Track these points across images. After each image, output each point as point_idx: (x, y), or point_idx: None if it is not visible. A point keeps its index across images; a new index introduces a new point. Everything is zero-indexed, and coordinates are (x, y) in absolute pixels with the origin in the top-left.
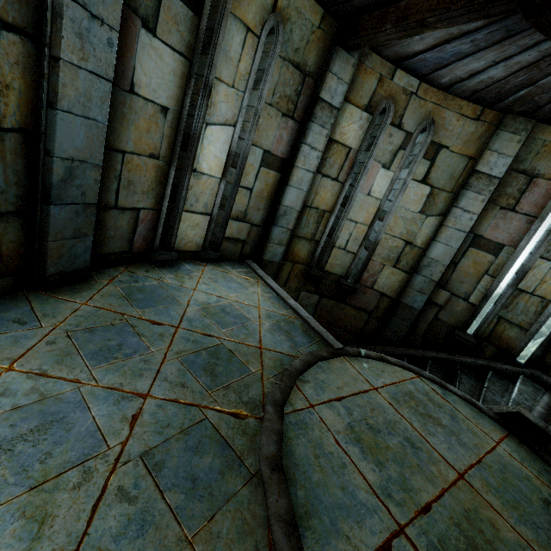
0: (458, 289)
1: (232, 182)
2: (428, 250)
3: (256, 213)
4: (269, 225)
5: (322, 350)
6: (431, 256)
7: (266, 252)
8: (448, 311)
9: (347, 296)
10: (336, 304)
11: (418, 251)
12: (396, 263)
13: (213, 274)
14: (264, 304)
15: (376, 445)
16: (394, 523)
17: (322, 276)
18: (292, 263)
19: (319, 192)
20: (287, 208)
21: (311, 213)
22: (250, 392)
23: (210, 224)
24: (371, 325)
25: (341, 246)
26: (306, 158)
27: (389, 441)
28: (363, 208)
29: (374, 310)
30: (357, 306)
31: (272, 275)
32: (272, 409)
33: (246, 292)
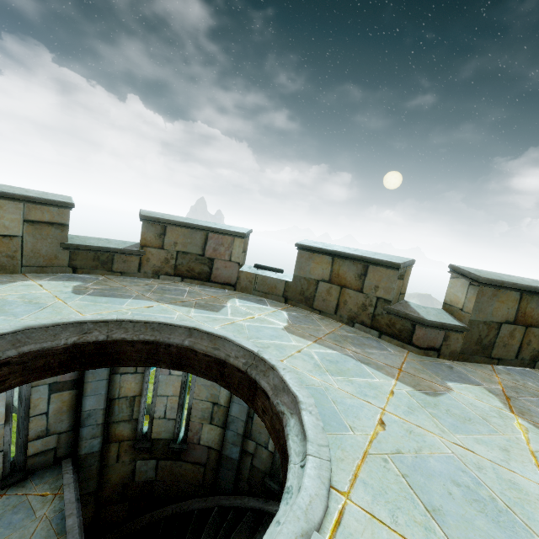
0: (260, 439)
1: (21, 418)
2: (229, 408)
3: (60, 424)
4: (78, 427)
5: None
6: (233, 414)
7: (81, 448)
8: (258, 458)
9: (181, 454)
10: (174, 462)
11: (224, 409)
12: (211, 421)
13: (4, 506)
14: (37, 537)
15: None
16: None
17: (149, 446)
18: (118, 442)
19: (124, 385)
20: (91, 411)
21: (121, 401)
22: None
23: (4, 457)
24: (209, 476)
25: (161, 416)
26: (95, 373)
27: None
28: (170, 384)
29: (207, 462)
30: (192, 461)
31: (96, 461)
32: None
33: (27, 523)
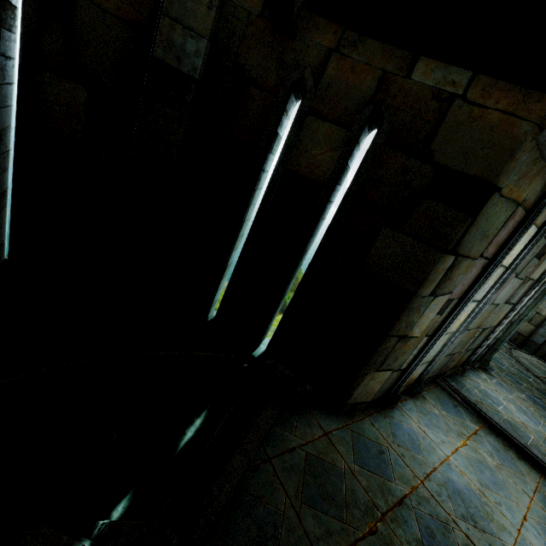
0: None
1: None
2: None
3: None
4: None
5: (511, 346)
6: None
7: None
8: None
9: None
10: None
11: (543, 317)
12: (529, 321)
13: None
14: None
15: (537, 368)
16: (545, 377)
17: None
18: None
19: None
20: None
21: None
22: (503, 349)
23: None
24: None
25: None
26: None
27: (540, 369)
28: None
29: (513, 340)
30: None
31: None
32: (510, 353)
33: None
